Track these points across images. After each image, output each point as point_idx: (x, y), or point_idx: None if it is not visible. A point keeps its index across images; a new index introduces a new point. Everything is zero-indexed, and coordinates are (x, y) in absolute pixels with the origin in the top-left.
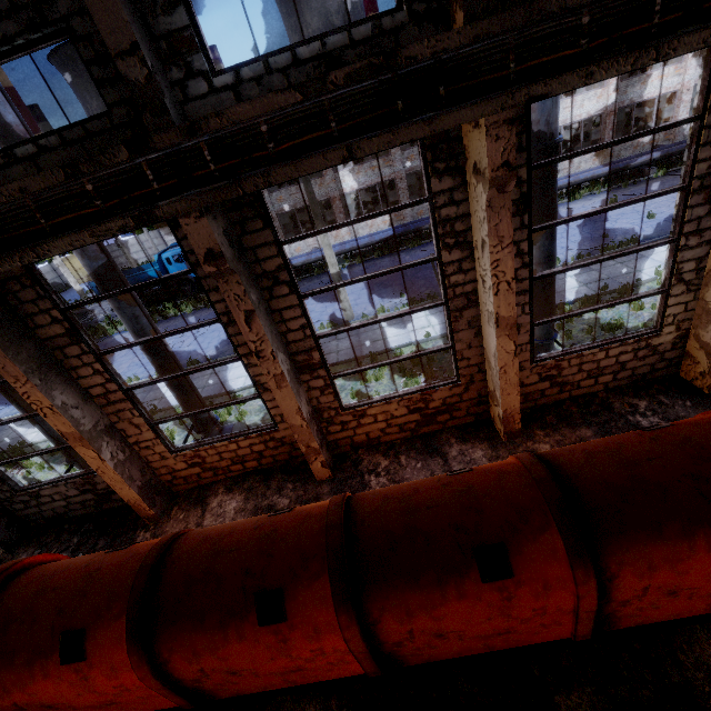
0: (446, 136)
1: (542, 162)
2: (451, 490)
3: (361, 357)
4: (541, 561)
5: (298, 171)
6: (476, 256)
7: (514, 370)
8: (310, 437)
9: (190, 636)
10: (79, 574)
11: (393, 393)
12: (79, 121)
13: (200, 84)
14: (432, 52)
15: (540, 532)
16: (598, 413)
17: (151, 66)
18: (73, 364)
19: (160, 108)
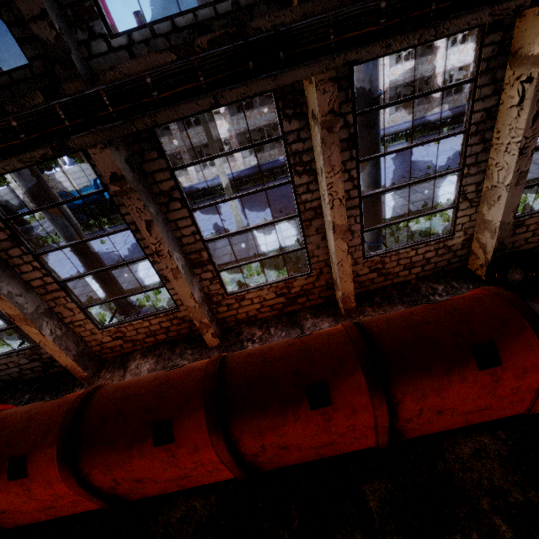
0: (292, 89)
1: (364, 111)
2: (294, 348)
3: (248, 257)
4: (351, 393)
5: (177, 114)
6: (319, 180)
7: (348, 264)
8: (202, 315)
9: (104, 456)
10: (22, 417)
11: (265, 282)
12: (6, 71)
13: (101, 44)
14: (272, 25)
15: (351, 374)
16: (410, 295)
17: (59, 28)
18: (16, 263)
19: (68, 62)
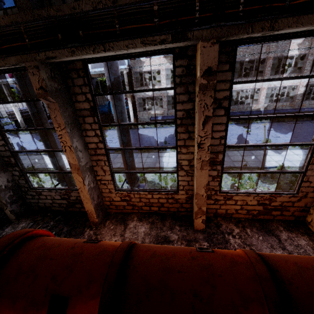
0: None
1: None
2: None
3: None
4: None
5: (297, 23)
6: None
7: None
8: (204, 203)
9: None
10: (68, 253)
11: (252, 191)
12: None
13: None
14: None
15: None
16: None
17: None
18: (86, 128)
19: None
